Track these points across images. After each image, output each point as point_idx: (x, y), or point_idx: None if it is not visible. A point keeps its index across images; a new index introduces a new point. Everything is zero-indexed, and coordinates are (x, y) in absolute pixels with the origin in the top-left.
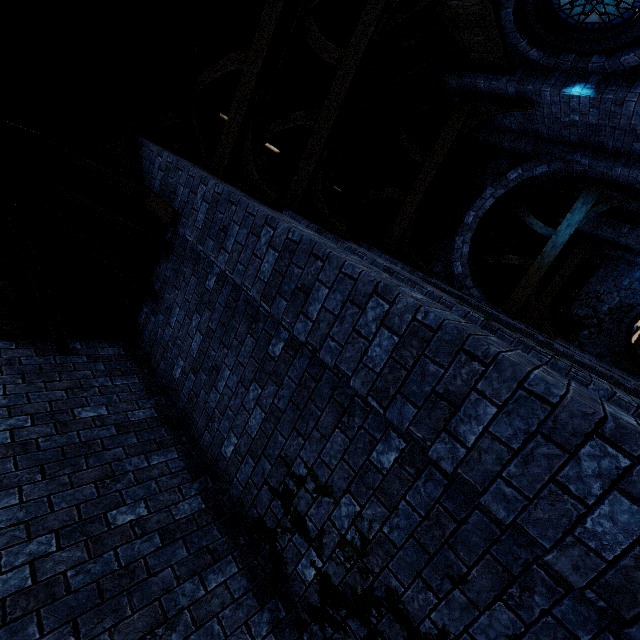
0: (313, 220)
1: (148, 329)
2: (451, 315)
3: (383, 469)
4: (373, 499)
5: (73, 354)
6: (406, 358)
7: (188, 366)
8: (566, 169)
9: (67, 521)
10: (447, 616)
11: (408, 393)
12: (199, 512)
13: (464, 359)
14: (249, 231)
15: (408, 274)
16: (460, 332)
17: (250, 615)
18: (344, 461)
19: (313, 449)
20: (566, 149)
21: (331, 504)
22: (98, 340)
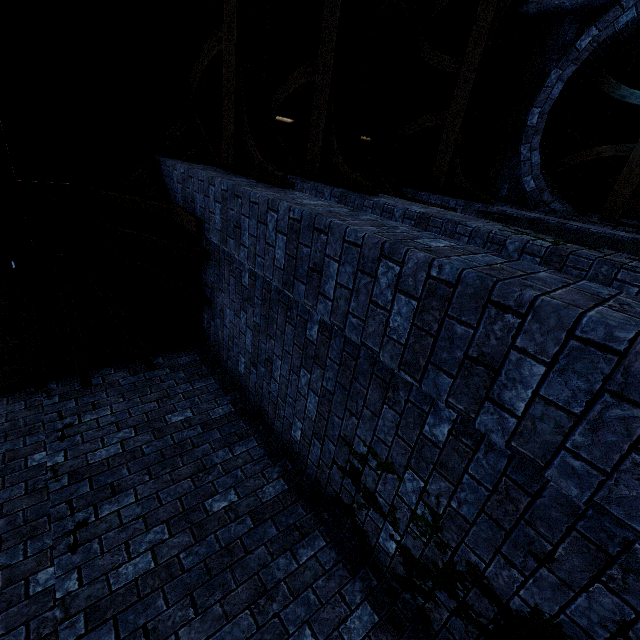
0: (336, 184)
1: (212, 333)
2: (483, 258)
3: (438, 443)
4: (435, 474)
5: (158, 368)
6: (429, 323)
7: (248, 361)
8: None
9: (174, 512)
10: (538, 595)
11: (439, 362)
12: (283, 493)
13: (494, 313)
14: (257, 221)
15: (451, 213)
16: (483, 281)
17: (342, 585)
18: (398, 437)
19: (367, 427)
20: None
21: (395, 480)
22: (176, 351)
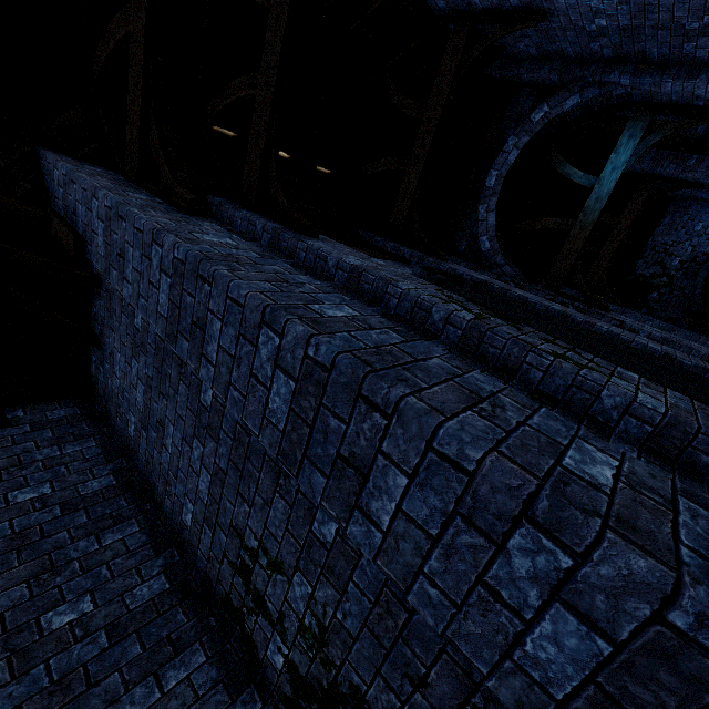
0: (273, 217)
1: (100, 381)
2: (378, 335)
3: (326, 543)
4: (322, 579)
5: (13, 425)
6: (306, 410)
7: (139, 422)
8: (603, 96)
9: None
10: None
11: (314, 457)
12: (161, 595)
13: (364, 409)
14: (141, 253)
15: (390, 269)
16: (355, 371)
17: None
18: (289, 532)
19: (259, 518)
20: (600, 69)
21: (285, 583)
22: (47, 402)
